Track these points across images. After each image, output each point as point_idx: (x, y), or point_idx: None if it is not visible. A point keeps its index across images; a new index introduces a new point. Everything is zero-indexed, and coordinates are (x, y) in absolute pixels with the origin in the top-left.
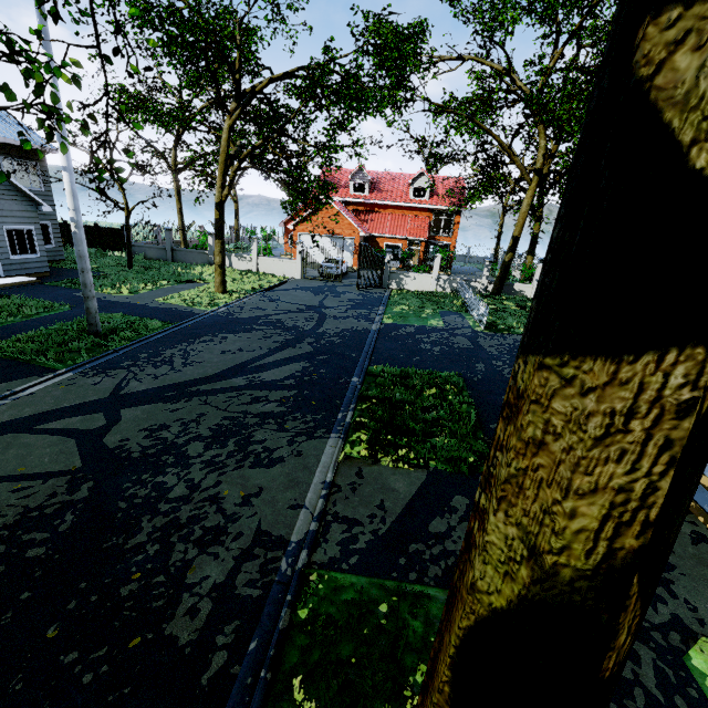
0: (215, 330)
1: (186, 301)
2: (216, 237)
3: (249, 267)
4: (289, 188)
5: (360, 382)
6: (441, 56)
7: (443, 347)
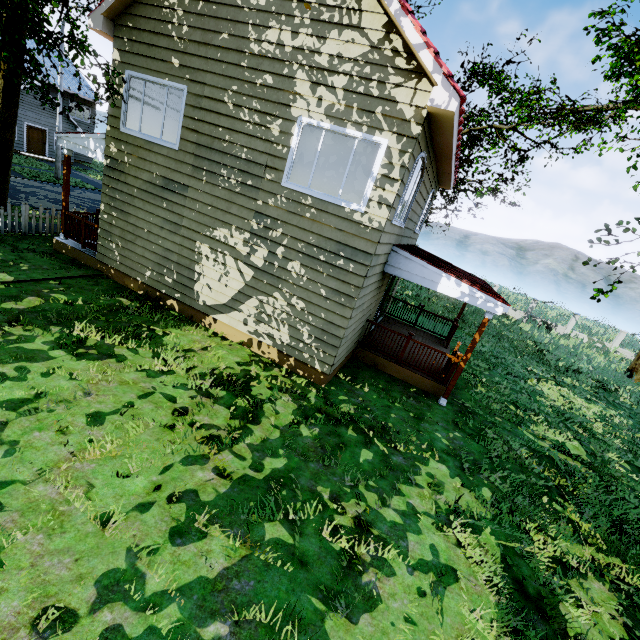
0: None
1: None
2: None
3: None
4: None
5: None
6: None
7: None
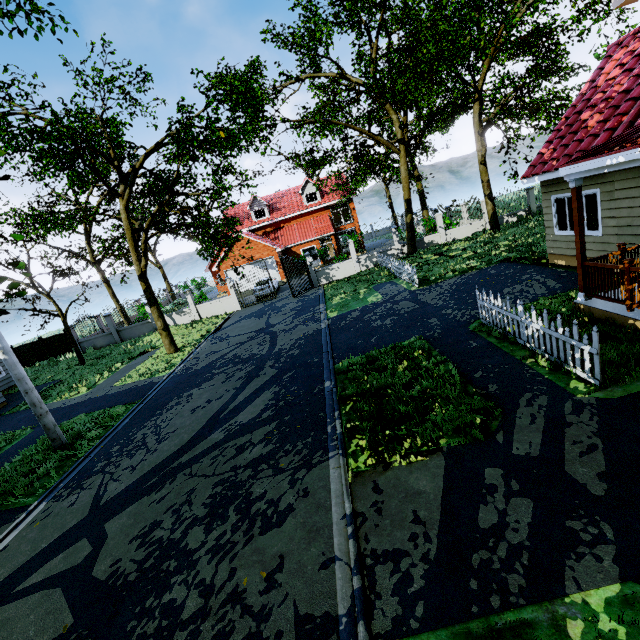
0: (178, 391)
1: (143, 374)
2: (150, 305)
3: (192, 318)
4: (198, 237)
5: (333, 384)
6: (283, 84)
7: (392, 318)
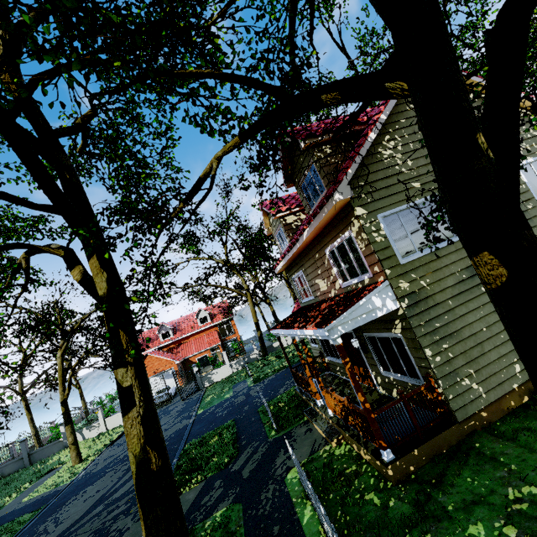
0: (77, 491)
1: (49, 486)
2: (65, 424)
3: (99, 431)
4: (111, 367)
5: (177, 460)
6: (178, 263)
7: (228, 409)
